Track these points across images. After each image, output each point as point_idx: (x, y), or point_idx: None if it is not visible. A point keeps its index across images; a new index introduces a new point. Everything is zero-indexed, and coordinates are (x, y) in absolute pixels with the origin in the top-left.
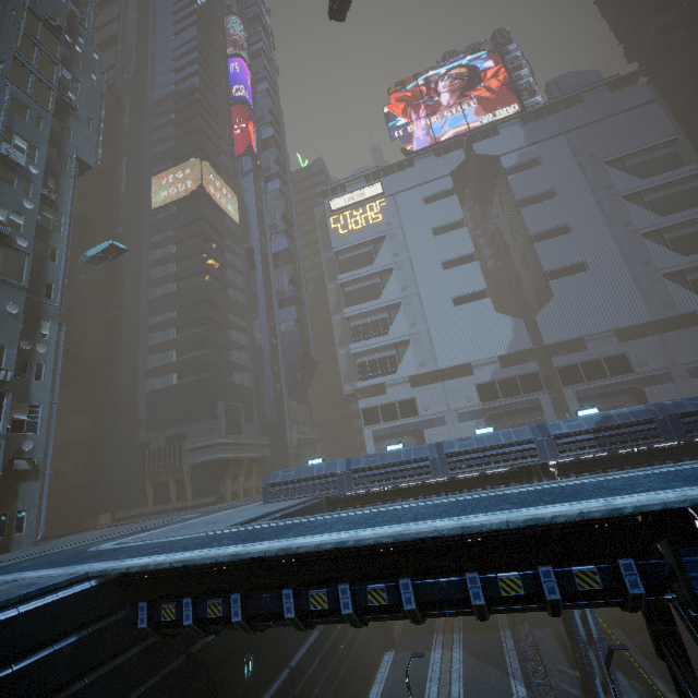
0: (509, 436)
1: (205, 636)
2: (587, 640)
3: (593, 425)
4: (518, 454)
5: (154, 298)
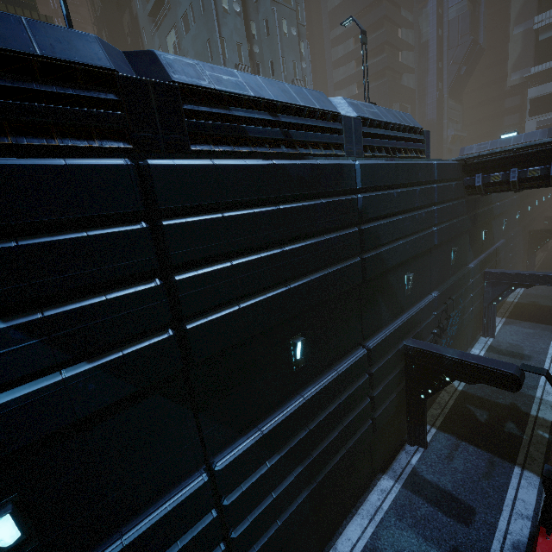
0: None
1: (516, 190)
2: None
3: None
4: None
5: (332, 9)
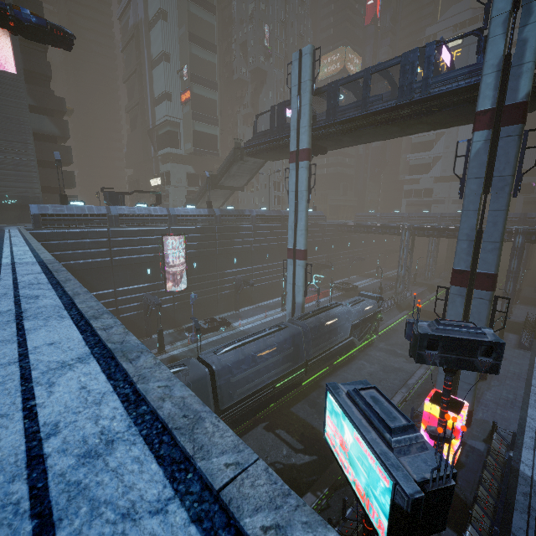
0: (430, 215)
1: (347, 232)
2: (433, 268)
3: (455, 216)
4: (429, 220)
5: None
